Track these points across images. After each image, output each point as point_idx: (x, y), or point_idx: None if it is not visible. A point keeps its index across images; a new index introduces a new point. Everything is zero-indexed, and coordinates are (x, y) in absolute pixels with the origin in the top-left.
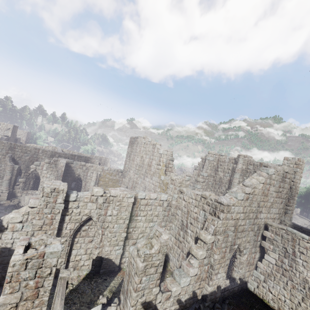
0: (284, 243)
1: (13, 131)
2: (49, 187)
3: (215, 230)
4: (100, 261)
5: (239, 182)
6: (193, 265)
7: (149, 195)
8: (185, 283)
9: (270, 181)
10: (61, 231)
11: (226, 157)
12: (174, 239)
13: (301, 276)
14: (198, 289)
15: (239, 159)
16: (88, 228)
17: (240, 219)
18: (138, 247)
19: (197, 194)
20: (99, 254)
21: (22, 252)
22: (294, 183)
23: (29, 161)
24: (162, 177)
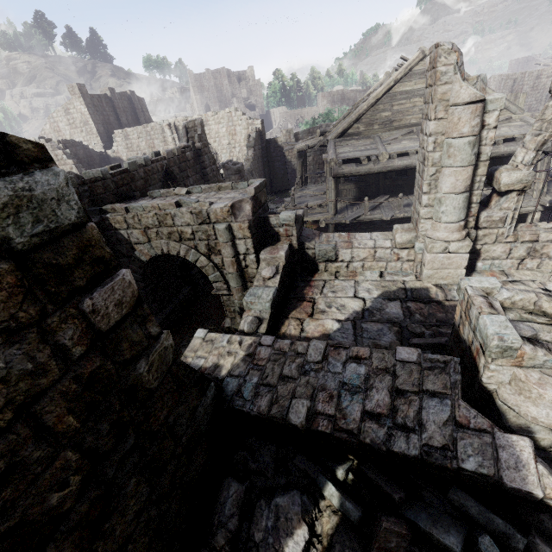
0: None
1: None
2: None
3: None
4: None
5: None
6: None
7: None
8: None
9: None
10: None
11: None
12: None
13: None
14: None
15: None
16: None
17: None
18: None
19: None
20: None
21: None
22: None
23: None
24: None
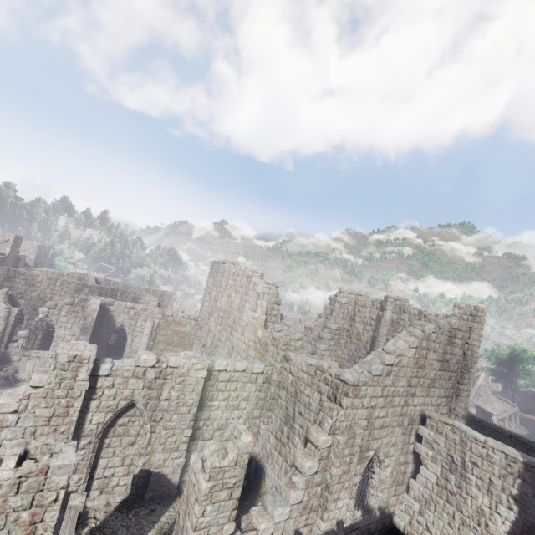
0: (449, 448)
1: (15, 244)
2: (66, 354)
3: (333, 426)
4: (147, 479)
5: (386, 341)
6: (296, 485)
7: (234, 365)
8: (282, 516)
9: (427, 344)
10: (82, 426)
11: (368, 299)
12: (274, 439)
13: (473, 504)
14: (305, 527)
15: (387, 302)
16: (128, 422)
17: (378, 407)
18: (205, 455)
19: (310, 365)
20: (144, 465)
21: (13, 465)
22: (470, 347)
23: (38, 299)
24: (260, 332)
